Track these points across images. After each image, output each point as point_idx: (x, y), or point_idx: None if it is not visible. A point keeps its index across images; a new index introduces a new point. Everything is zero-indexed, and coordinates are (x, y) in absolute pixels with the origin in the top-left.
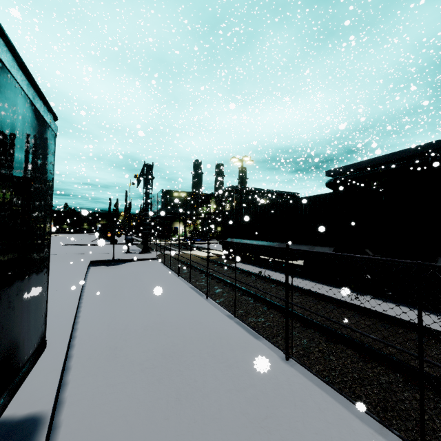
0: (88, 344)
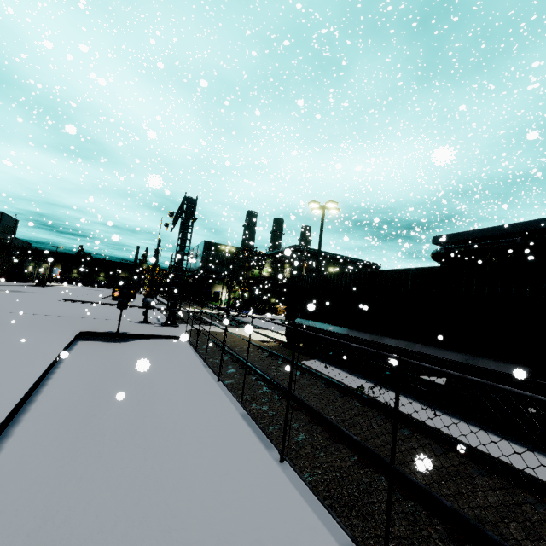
0: None
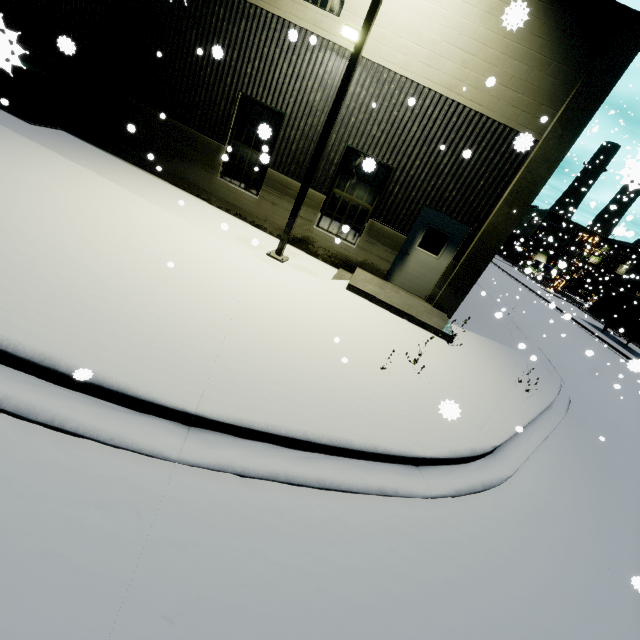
0: None
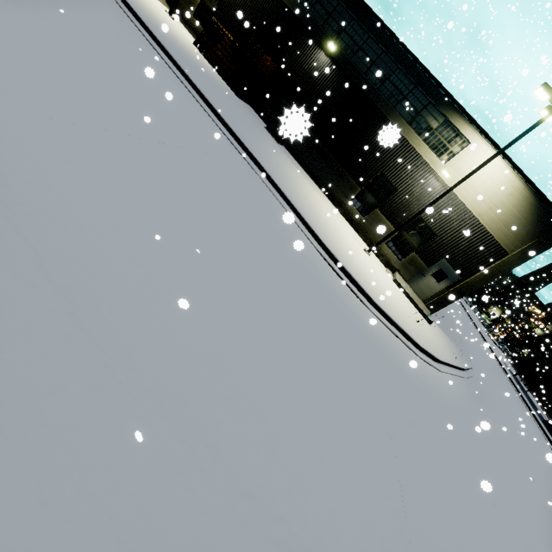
0: None
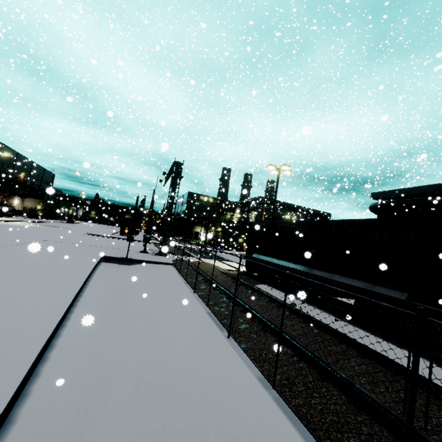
0: (50, 397)
